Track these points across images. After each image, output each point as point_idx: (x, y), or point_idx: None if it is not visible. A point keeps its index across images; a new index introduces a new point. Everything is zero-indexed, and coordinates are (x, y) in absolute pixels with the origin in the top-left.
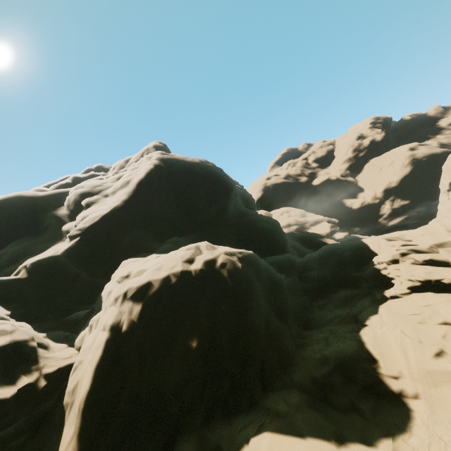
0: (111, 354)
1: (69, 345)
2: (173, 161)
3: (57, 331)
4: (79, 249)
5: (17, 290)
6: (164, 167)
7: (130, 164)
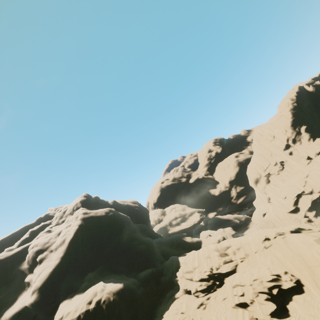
0: None
1: None
2: (90, 218)
3: None
4: (37, 300)
5: None
6: (84, 225)
7: (66, 215)
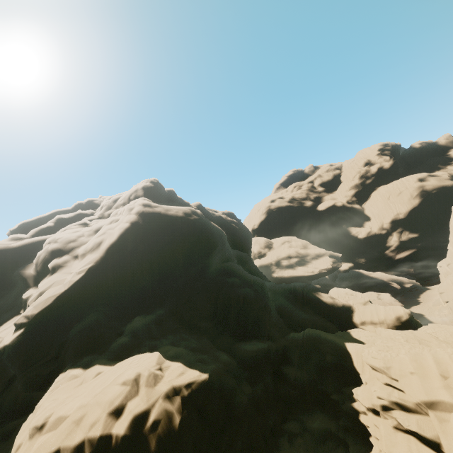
0: None
1: None
2: (154, 216)
3: None
4: (19, 348)
5: None
6: (142, 224)
7: (117, 205)
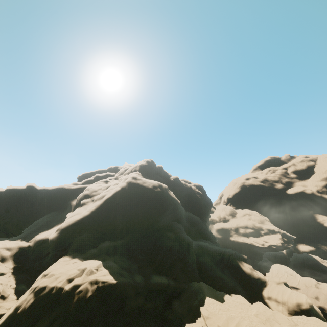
0: (7, 323)
1: (18, 298)
2: (135, 185)
3: (23, 285)
4: (54, 239)
5: (26, 251)
6: (127, 189)
7: (125, 173)
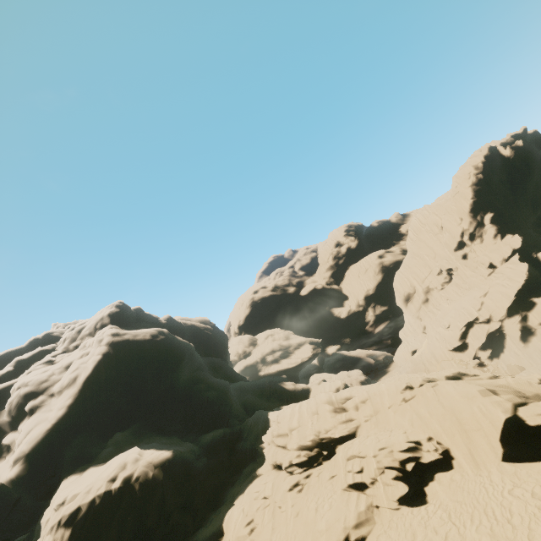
0: None
1: None
2: (123, 343)
3: None
4: (22, 474)
5: None
6: (113, 354)
7: (82, 336)
